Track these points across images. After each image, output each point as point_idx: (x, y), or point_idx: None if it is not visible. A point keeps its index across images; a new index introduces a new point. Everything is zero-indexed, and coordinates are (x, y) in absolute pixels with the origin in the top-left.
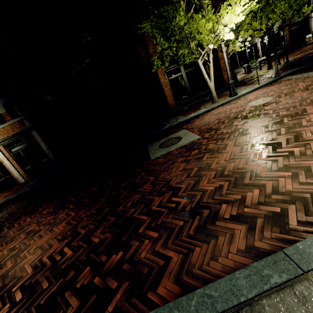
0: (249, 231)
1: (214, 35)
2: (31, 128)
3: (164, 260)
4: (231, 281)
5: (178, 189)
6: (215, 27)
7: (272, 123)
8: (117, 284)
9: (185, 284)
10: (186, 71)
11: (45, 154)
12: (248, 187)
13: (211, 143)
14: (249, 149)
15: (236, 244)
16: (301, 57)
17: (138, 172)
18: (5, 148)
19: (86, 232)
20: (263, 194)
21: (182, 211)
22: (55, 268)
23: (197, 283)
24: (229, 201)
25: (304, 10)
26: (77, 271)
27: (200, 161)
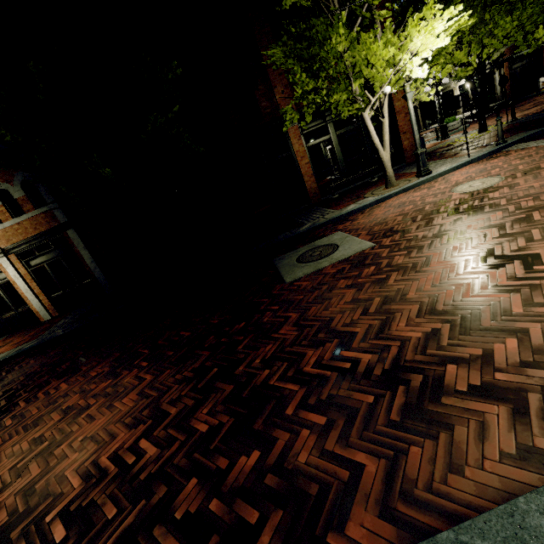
0: (515, 416)
1: (394, 70)
2: (67, 226)
3: (348, 470)
4: (512, 518)
5: (350, 336)
6: (397, 56)
7: (511, 222)
8: (259, 516)
9: (403, 520)
10: (337, 132)
11: (89, 271)
12: (493, 333)
13: (397, 254)
14: (477, 266)
15: (496, 443)
16: (536, 113)
17: (265, 305)
18: (20, 260)
19: (179, 412)
20: (528, 347)
21: (366, 376)
22: (126, 480)
23: (430, 519)
24: (460, 359)
25: (538, 34)
26: (172, 487)
27: (383, 286)
